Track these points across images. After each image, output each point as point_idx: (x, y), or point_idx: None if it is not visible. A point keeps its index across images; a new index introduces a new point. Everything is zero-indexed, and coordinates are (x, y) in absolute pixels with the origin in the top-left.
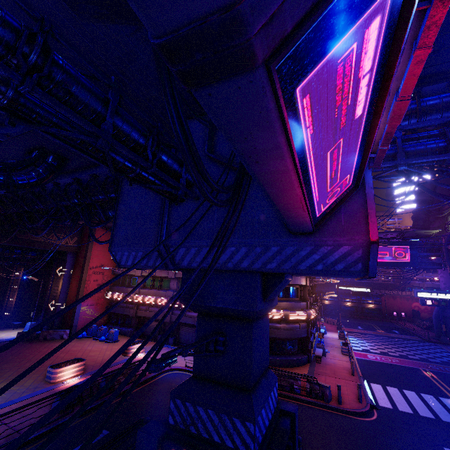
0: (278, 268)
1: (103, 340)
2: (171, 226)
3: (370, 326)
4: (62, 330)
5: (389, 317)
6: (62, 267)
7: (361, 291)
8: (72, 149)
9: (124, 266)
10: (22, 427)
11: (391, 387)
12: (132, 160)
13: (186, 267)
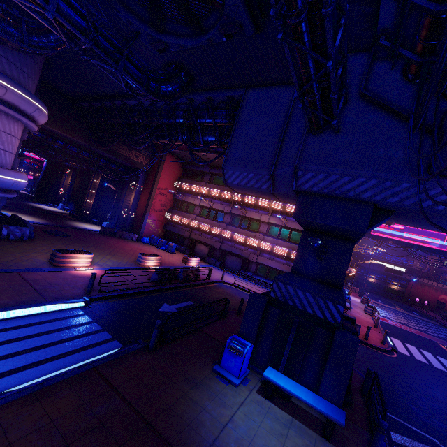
0: (397, 203)
1: (163, 249)
2: (305, 153)
3: (390, 303)
4: (132, 234)
5: (411, 301)
6: (134, 182)
7: (395, 269)
8: (290, 67)
9: (229, 184)
10: (137, 283)
11: (409, 344)
12: (317, 85)
13: (305, 190)
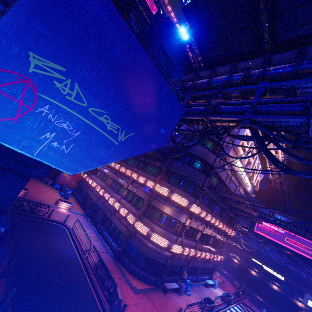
0: None
1: (61, 194)
2: None
3: None
4: (49, 179)
5: None
6: None
7: (273, 274)
8: None
9: None
10: None
11: None
12: None
13: None
